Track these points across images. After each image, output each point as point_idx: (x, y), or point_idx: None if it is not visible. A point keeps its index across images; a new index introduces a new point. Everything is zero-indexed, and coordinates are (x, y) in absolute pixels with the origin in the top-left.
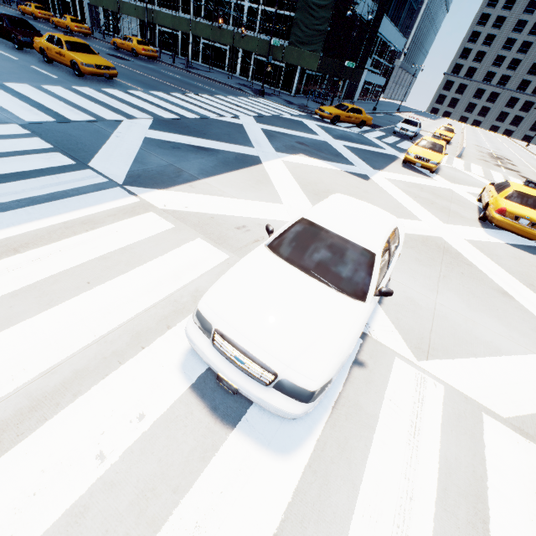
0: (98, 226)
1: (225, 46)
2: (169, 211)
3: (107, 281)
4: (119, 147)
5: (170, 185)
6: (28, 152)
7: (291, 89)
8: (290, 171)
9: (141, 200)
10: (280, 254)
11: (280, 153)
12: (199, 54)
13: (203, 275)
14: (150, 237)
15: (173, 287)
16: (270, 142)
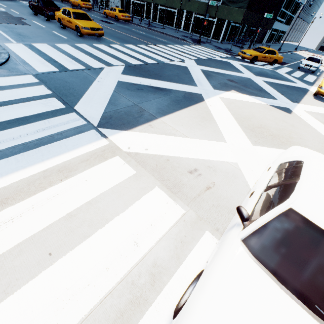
0: (71, 174)
1: (174, 9)
2: (132, 154)
3: (68, 252)
4: (98, 91)
5: (134, 125)
6: (33, 98)
7: (219, 37)
8: (226, 107)
9: (110, 142)
10: (262, 260)
11: (217, 90)
12: (157, 16)
13: (161, 240)
14: (114, 186)
15: (131, 260)
16: (208, 81)
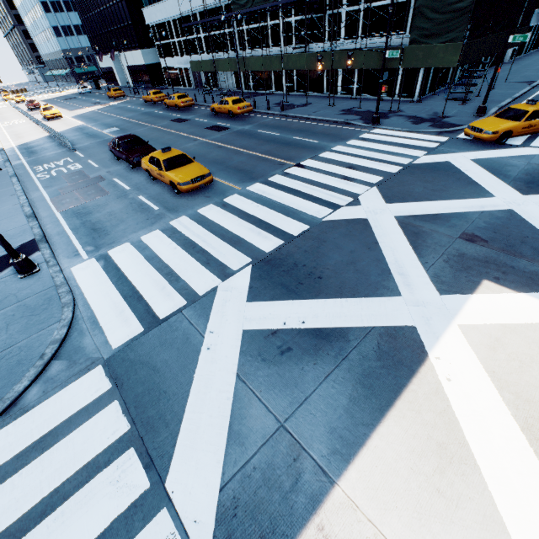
0: None
1: None
2: None
3: None
4: (209, 390)
5: (285, 538)
6: (97, 463)
7: (413, 92)
8: (488, 370)
9: None
10: None
11: (449, 297)
12: (293, 83)
13: None
14: None
15: None
16: (420, 260)
